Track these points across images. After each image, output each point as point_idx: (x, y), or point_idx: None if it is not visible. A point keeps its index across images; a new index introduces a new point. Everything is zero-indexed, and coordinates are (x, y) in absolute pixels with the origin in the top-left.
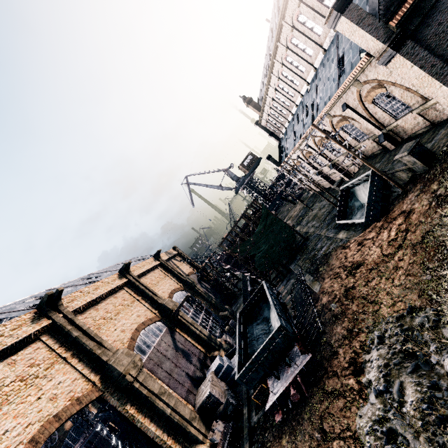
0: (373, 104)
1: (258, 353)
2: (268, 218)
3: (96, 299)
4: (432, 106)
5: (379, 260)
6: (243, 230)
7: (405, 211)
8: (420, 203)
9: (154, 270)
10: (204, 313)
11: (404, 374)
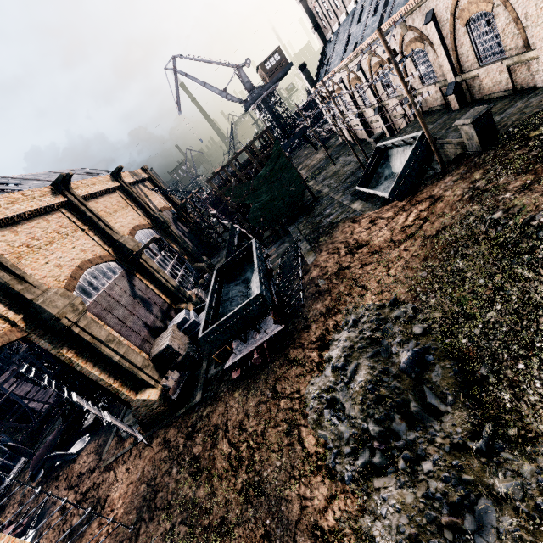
0: (465, 28)
1: (229, 316)
2: (279, 160)
3: (14, 218)
4: (528, 62)
5: (385, 244)
6: (244, 168)
7: (434, 197)
8: (453, 191)
9: (110, 194)
10: (176, 260)
11: (363, 358)
